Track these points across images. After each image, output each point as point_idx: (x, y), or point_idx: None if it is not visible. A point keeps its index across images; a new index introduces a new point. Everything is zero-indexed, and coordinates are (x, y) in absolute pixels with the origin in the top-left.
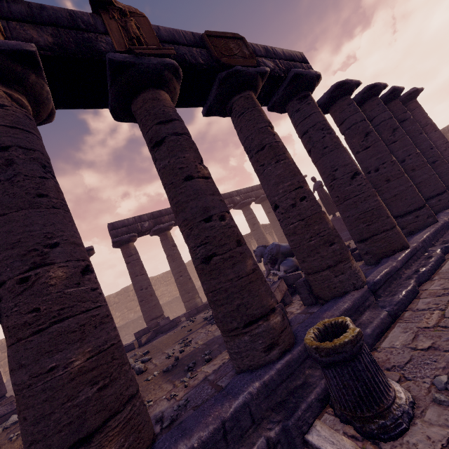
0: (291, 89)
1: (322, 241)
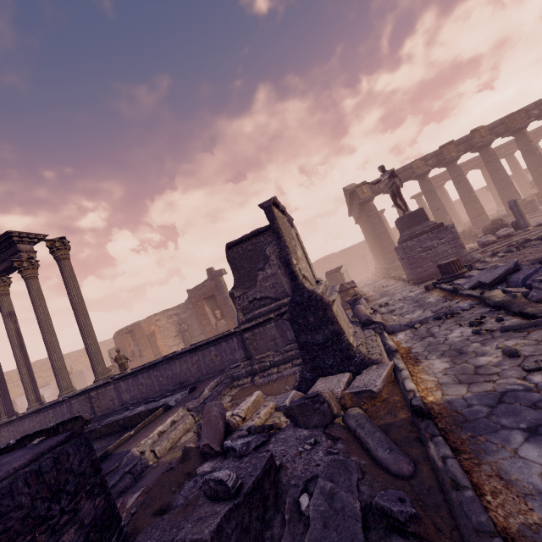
0: None
1: None
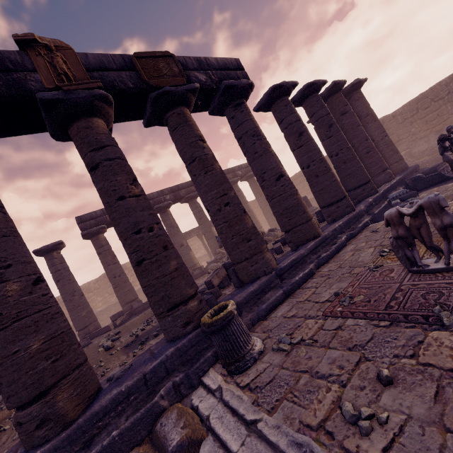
0: (225, 98)
1: (241, 239)
